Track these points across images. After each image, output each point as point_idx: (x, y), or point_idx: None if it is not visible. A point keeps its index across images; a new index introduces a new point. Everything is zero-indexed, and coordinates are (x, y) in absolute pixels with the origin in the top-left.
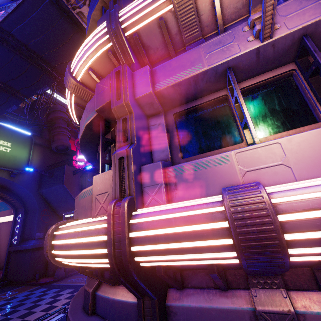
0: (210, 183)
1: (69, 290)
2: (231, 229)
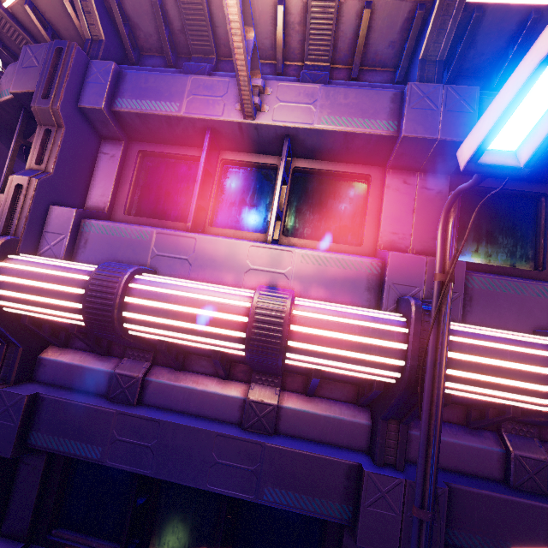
0: (121, 254)
1: None
2: (84, 296)
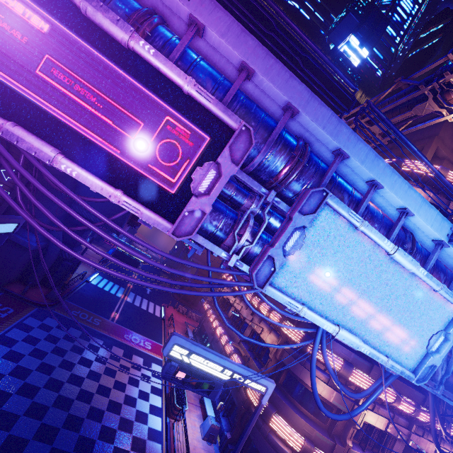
0: None
1: (98, 341)
2: None
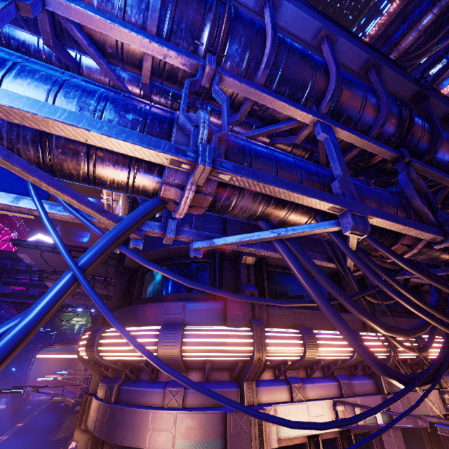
0: None
1: None
2: None
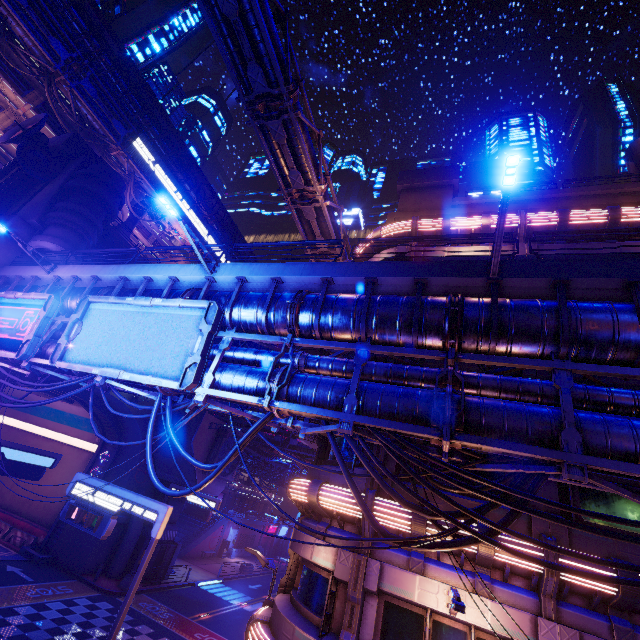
0: None
1: (148, 629)
2: None
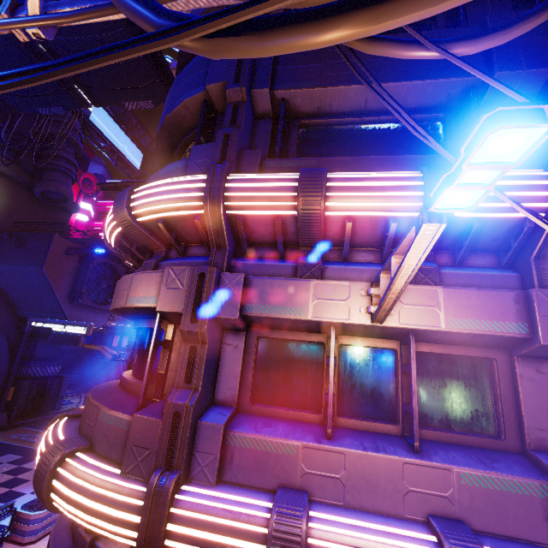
0: (269, 471)
1: (13, 457)
2: None
